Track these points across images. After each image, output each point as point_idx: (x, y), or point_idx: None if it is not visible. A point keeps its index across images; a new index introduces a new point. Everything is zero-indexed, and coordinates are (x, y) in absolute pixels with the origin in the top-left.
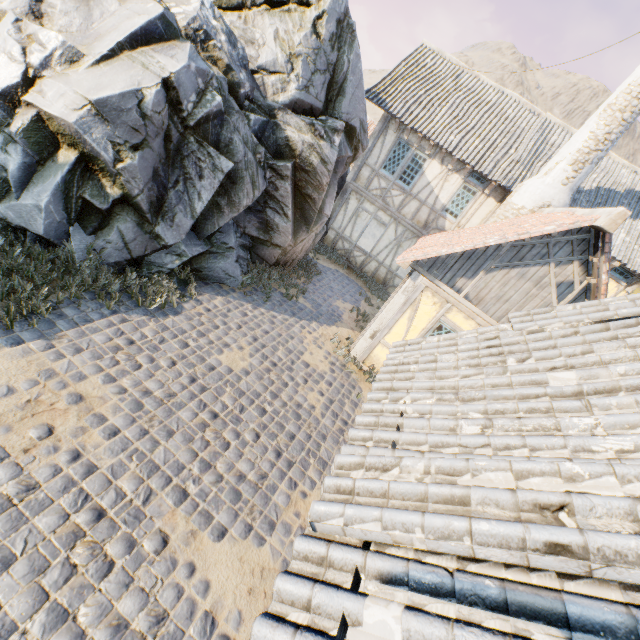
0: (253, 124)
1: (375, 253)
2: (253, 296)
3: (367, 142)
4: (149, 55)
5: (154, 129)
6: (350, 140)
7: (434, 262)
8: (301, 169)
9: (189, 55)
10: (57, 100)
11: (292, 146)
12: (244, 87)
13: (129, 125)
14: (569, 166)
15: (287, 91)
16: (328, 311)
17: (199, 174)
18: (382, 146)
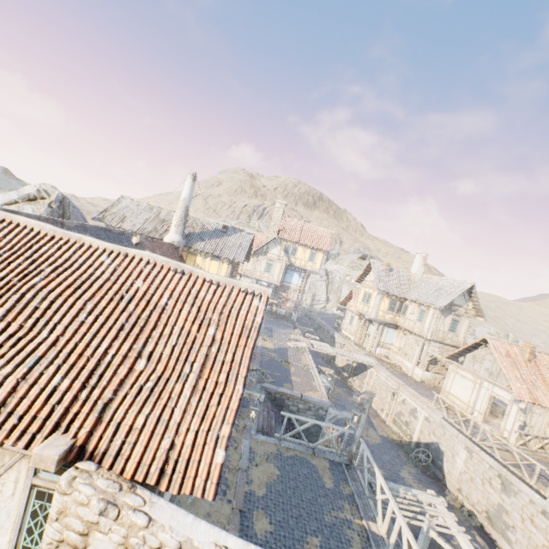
0: None
1: None
2: None
3: None
4: None
5: None
6: None
7: None
8: None
9: None
10: None
11: None
12: None
13: None
14: (175, 227)
15: None
16: None
17: None
18: None
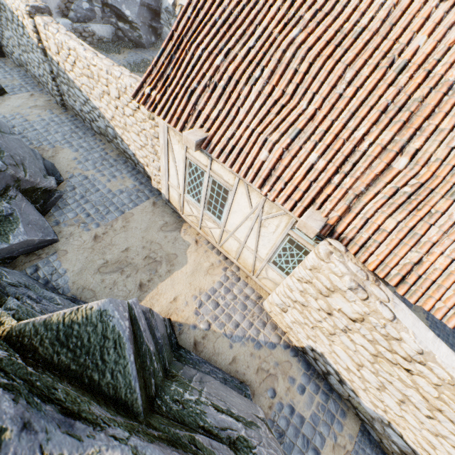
0: None
1: None
2: None
3: None
4: None
5: None
6: None
7: None
8: None
9: None
10: (185, 1)
11: None
12: None
13: None
14: None
15: None
16: None
17: None
18: None
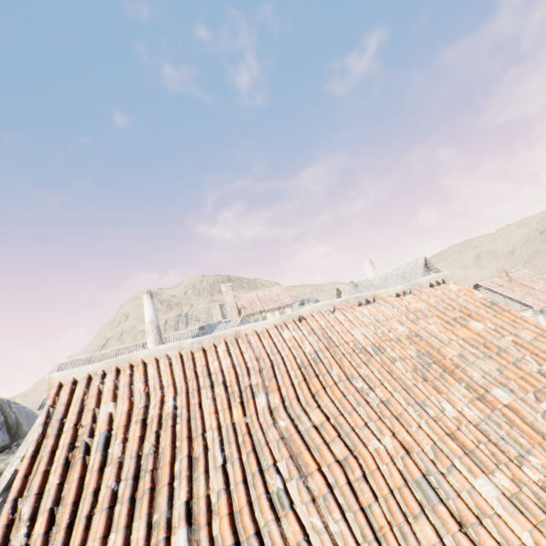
0: None
1: None
2: None
3: None
4: None
5: None
6: None
7: None
8: None
9: None
10: None
11: (3, 471)
12: None
13: None
14: None
15: None
16: None
17: None
18: None
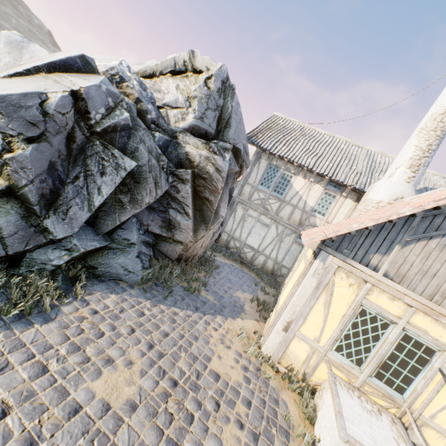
0: (158, 140)
1: (262, 248)
2: (153, 291)
3: (249, 162)
4: (64, 77)
5: (55, 127)
6: (236, 159)
7: (341, 240)
8: (199, 176)
9: (102, 81)
10: None
11: (191, 159)
12: (151, 114)
13: (26, 119)
14: (407, 169)
15: (186, 120)
16: (230, 302)
17: (101, 171)
18: (258, 170)
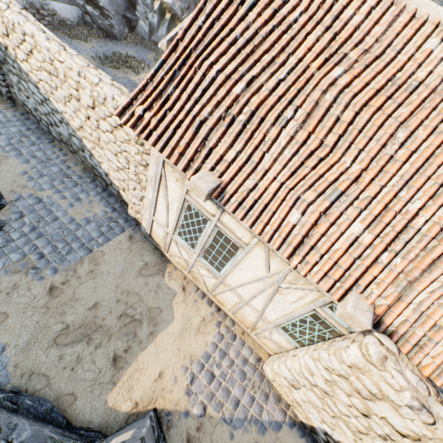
0: None
1: None
2: None
3: None
4: None
5: (192, 1)
6: None
7: None
8: None
9: None
10: None
11: None
12: None
13: (185, 1)
14: None
15: None
16: None
17: None
18: None
